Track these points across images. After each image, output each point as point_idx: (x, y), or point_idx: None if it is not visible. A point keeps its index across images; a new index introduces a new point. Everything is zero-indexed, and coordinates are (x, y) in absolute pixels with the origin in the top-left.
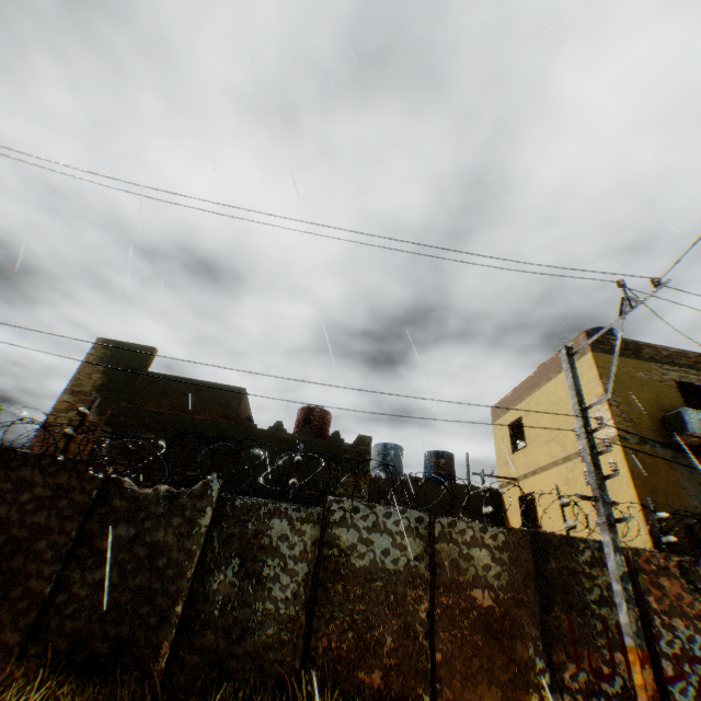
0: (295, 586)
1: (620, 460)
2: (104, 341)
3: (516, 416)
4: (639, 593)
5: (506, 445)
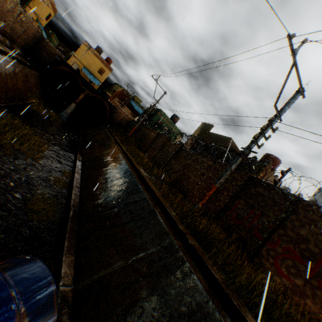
0: (182, 166)
1: None
2: (203, 123)
3: None
4: (287, 216)
5: None
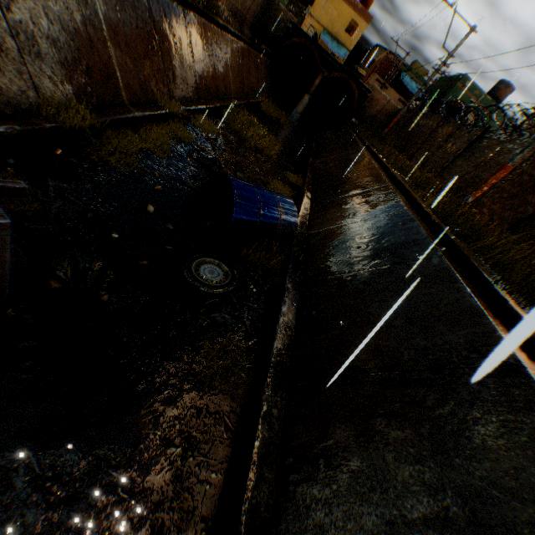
0: (474, 165)
1: None
2: None
3: None
4: None
5: None
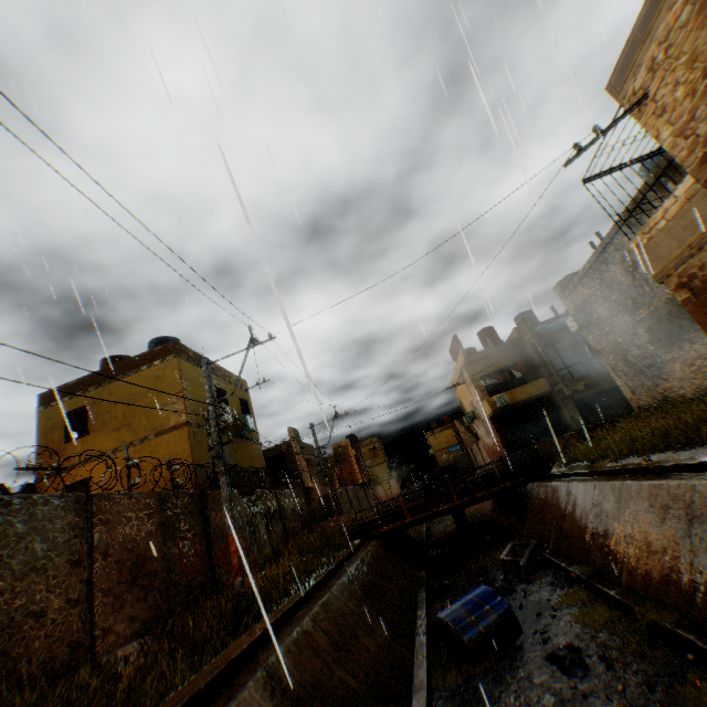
0: None
1: (187, 439)
2: None
3: (81, 405)
4: (208, 517)
5: (59, 435)
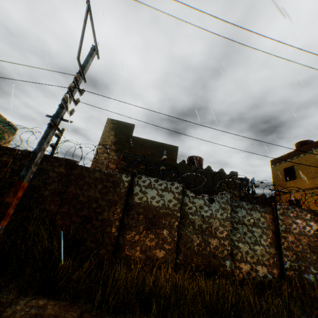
0: (269, 240)
1: None
2: (110, 120)
3: (289, 165)
4: None
5: (280, 177)
